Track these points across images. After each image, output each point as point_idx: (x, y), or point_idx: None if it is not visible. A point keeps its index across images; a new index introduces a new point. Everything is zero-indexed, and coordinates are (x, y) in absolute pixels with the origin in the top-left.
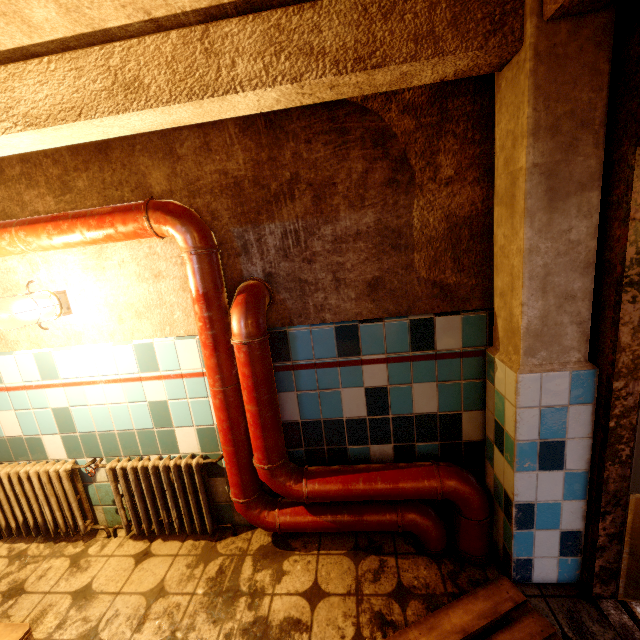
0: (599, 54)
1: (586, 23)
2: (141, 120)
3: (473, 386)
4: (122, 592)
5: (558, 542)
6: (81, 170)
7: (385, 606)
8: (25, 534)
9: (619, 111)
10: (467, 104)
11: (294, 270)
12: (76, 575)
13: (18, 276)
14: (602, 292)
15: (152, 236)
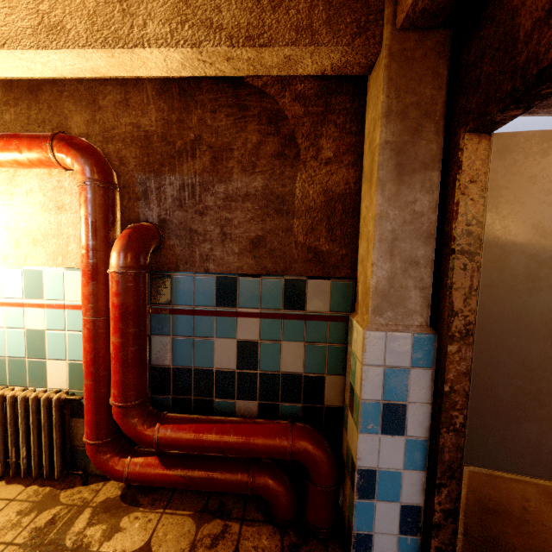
0: (439, 61)
1: (429, 36)
2: (61, 60)
3: (337, 350)
4: None
5: (398, 517)
6: (11, 105)
7: None
8: None
9: (455, 108)
10: (347, 102)
11: (186, 220)
12: None
13: None
14: (442, 262)
15: (56, 165)
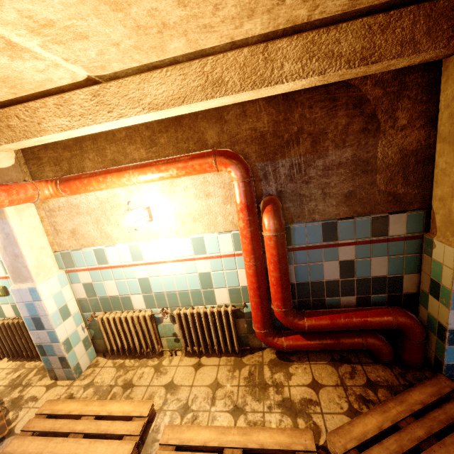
0: None
1: None
2: (217, 102)
3: (412, 258)
4: (194, 385)
5: None
6: (163, 132)
7: (363, 392)
8: (122, 354)
9: None
10: (418, 77)
11: (296, 188)
12: (161, 376)
13: (120, 198)
14: None
15: (213, 171)
